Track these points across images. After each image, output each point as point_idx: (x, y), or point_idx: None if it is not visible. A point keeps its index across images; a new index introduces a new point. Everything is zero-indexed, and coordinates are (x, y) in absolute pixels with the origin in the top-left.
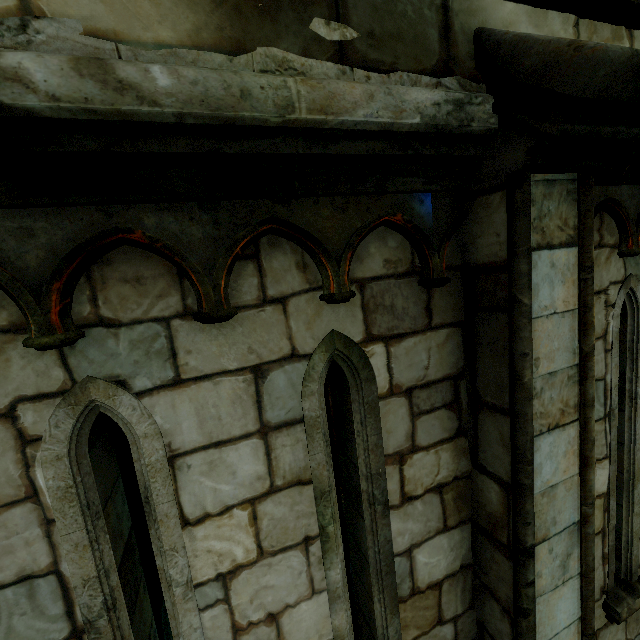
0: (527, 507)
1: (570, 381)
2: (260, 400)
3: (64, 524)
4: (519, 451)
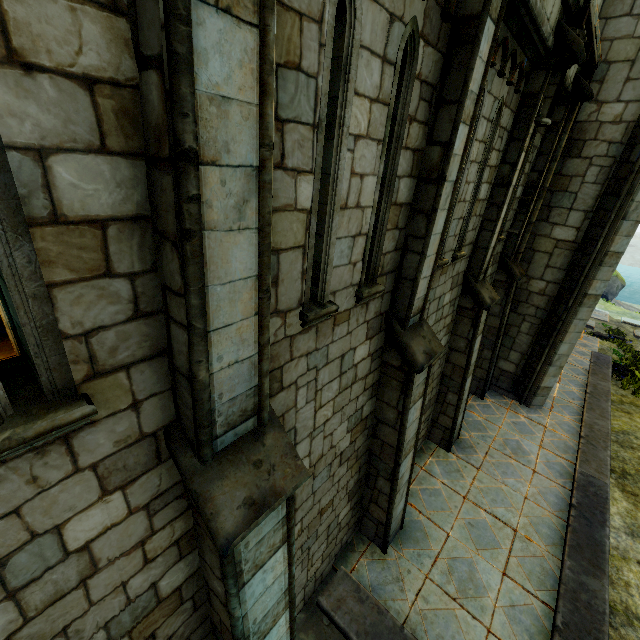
0: (451, 154)
1: (473, 102)
2: (388, 37)
3: (327, 50)
4: (456, 123)
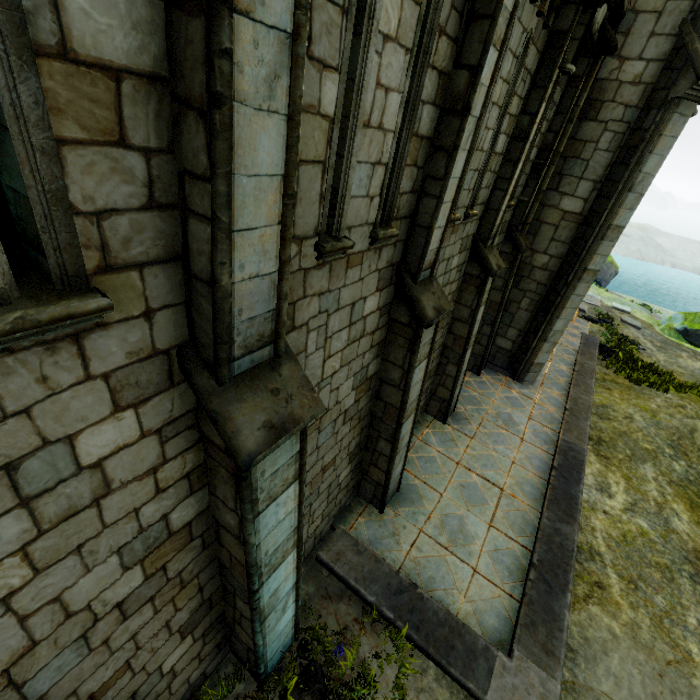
0: (478, 82)
1: (506, 22)
2: None
3: None
4: (487, 44)
